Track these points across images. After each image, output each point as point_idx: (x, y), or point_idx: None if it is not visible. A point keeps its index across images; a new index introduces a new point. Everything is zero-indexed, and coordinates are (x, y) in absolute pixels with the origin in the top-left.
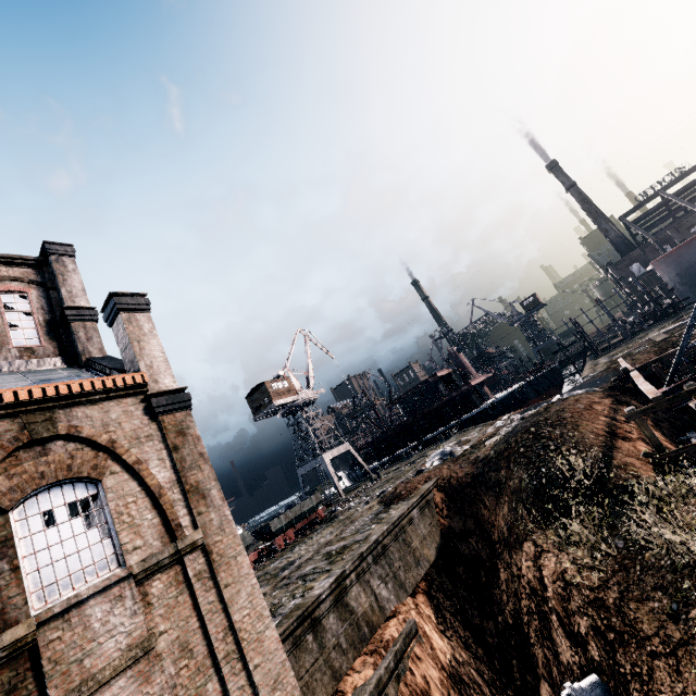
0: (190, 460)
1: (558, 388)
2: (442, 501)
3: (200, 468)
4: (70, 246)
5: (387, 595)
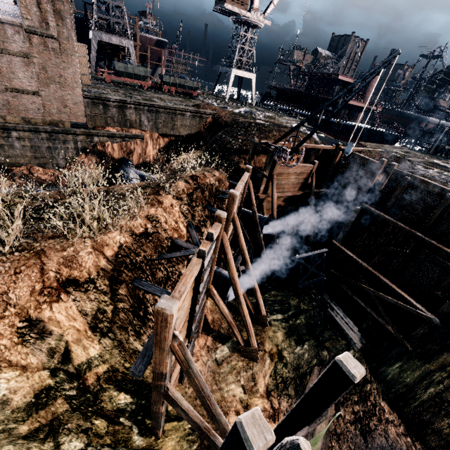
0: None
1: None
2: (209, 122)
3: (63, 3)
4: None
5: (147, 125)
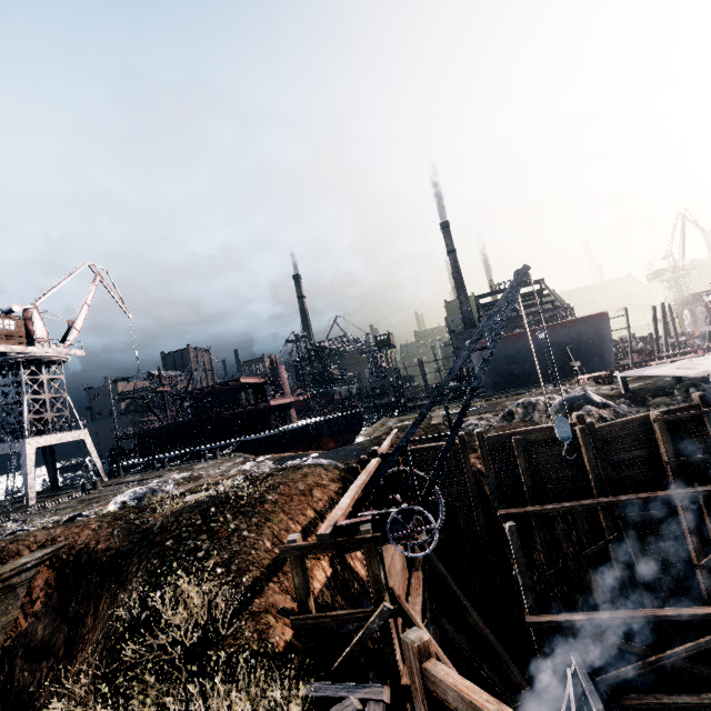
0: None
1: (354, 434)
2: (43, 586)
3: None
4: None
5: None
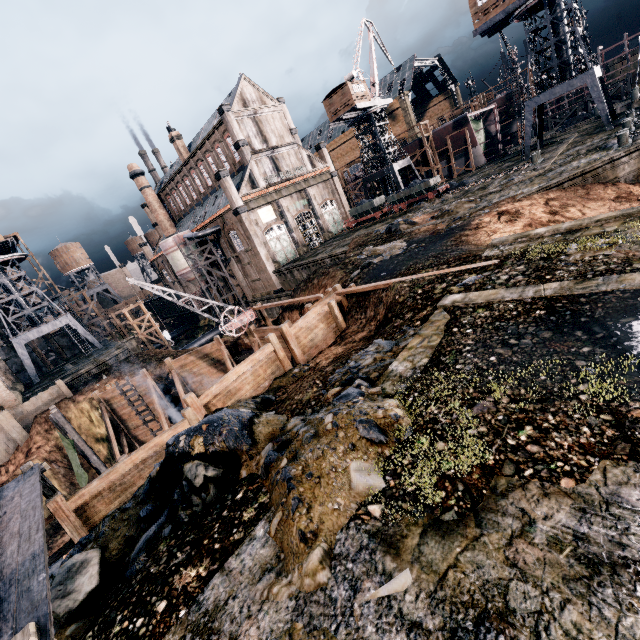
0: (245, 230)
1: None
2: None
3: (247, 232)
4: (221, 106)
5: None
